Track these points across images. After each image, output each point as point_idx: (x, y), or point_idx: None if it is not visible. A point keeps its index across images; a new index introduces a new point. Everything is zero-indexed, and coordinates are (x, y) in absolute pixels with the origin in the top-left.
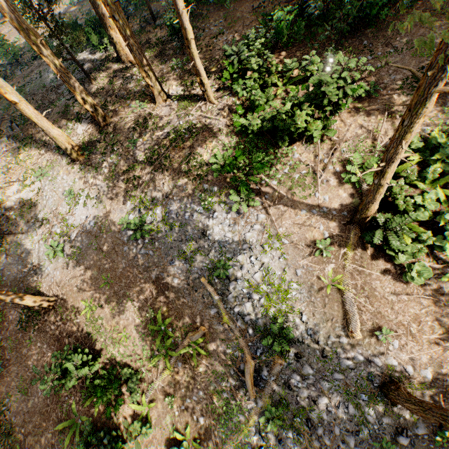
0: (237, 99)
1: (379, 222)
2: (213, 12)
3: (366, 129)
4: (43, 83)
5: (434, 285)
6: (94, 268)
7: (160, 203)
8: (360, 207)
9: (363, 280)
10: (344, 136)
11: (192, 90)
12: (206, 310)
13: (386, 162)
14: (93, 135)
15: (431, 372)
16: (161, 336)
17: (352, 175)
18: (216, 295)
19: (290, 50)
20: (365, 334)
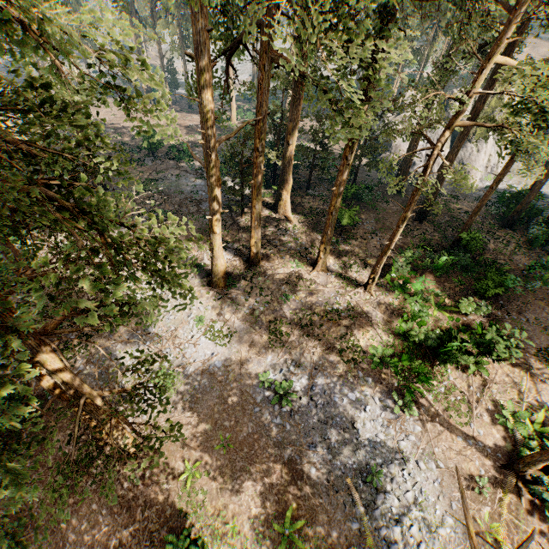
0: (394, 301)
1: (543, 480)
2: (363, 209)
3: (511, 379)
4: (180, 188)
5: None
6: (209, 420)
7: (307, 372)
8: (528, 460)
9: (520, 536)
10: (494, 378)
11: (350, 273)
12: (346, 521)
13: None
14: (238, 268)
15: None
16: (286, 542)
17: (504, 419)
18: (362, 506)
19: (438, 278)
20: None
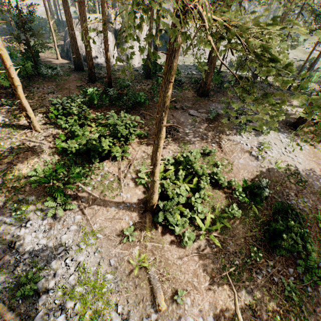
0: (61, 131)
1: (160, 206)
2: (48, 81)
3: (147, 153)
4: None
5: (198, 244)
6: None
7: None
8: (148, 198)
9: (160, 254)
10: (135, 156)
11: (20, 121)
12: None
13: (153, 166)
14: None
15: (213, 316)
16: None
17: (142, 179)
18: None
19: (100, 109)
20: (168, 302)
